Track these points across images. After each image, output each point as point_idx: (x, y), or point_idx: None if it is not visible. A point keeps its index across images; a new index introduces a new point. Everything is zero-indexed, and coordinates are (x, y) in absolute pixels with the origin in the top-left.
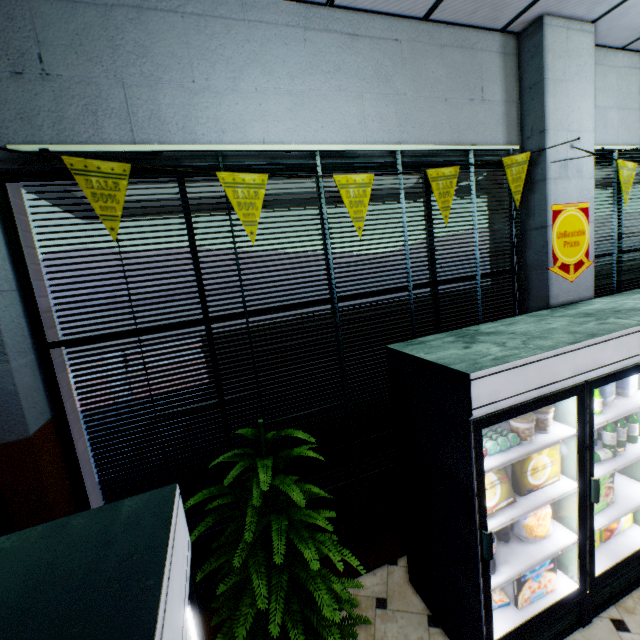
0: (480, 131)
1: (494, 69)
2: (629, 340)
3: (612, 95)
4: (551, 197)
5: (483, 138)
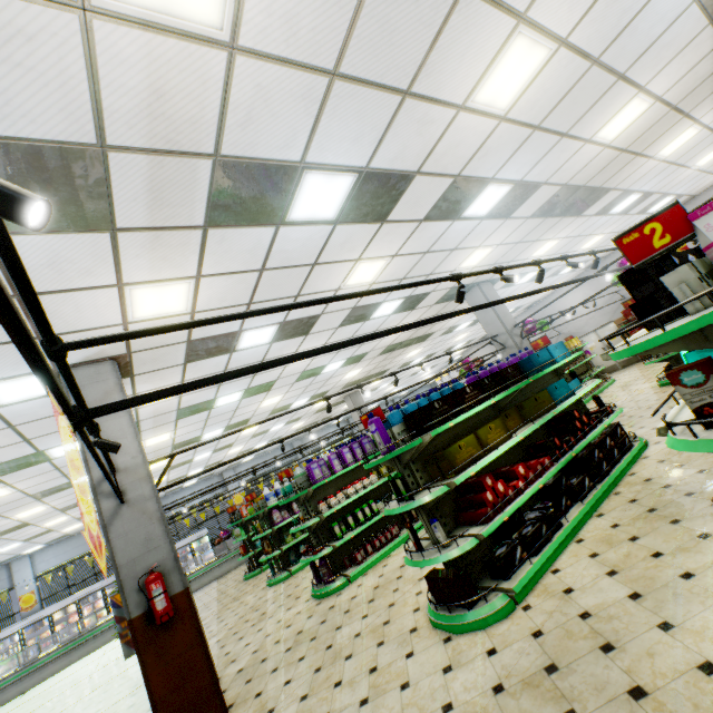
0: (1, 587)
1: (4, 572)
2: (2, 633)
3: (52, 555)
4: (19, 595)
5: (2, 588)
